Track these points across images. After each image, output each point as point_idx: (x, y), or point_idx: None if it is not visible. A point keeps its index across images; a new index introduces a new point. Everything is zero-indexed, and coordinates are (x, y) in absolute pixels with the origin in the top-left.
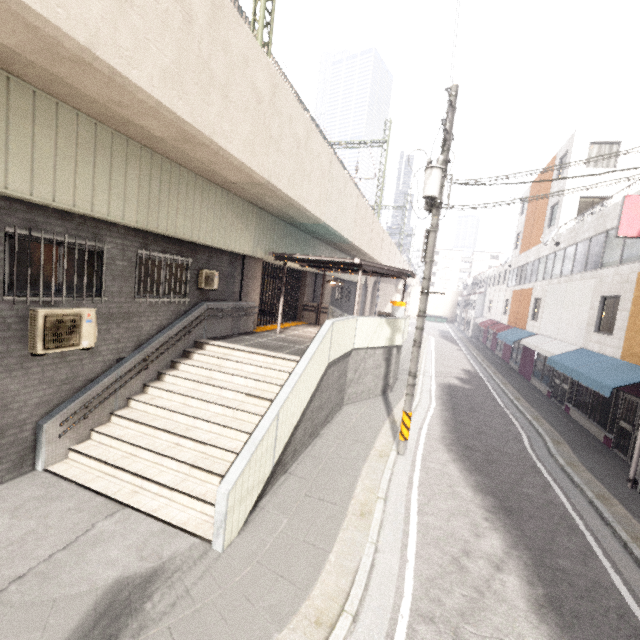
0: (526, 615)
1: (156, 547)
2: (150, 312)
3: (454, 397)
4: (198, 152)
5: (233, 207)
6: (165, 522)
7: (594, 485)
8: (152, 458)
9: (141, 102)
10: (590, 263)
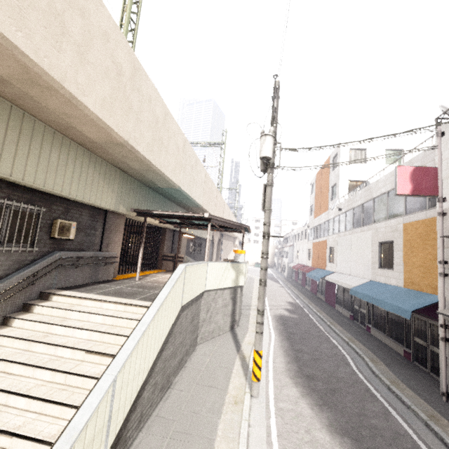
0: None
1: None
2: None
3: (287, 326)
4: (50, 100)
5: (96, 166)
6: None
7: (420, 403)
8: None
9: None
10: (365, 220)
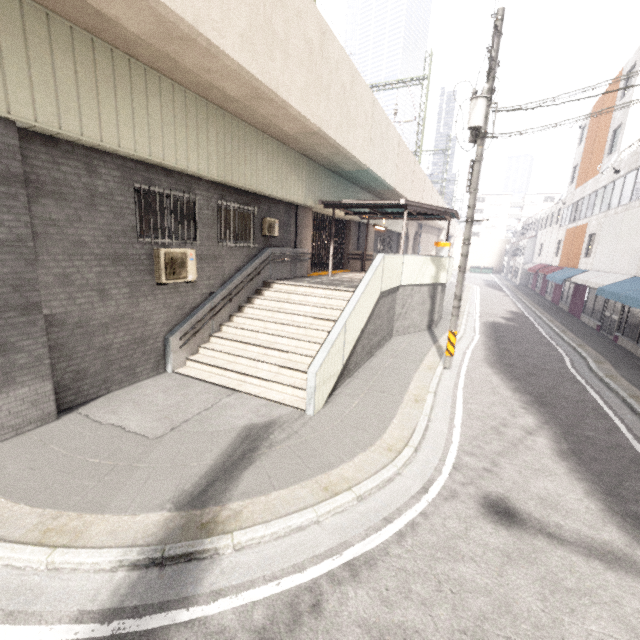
0: (551, 457)
1: (266, 412)
2: (229, 255)
3: (498, 331)
4: (263, 107)
5: (287, 159)
6: (268, 400)
7: (630, 390)
8: (248, 363)
9: (226, 67)
10: None
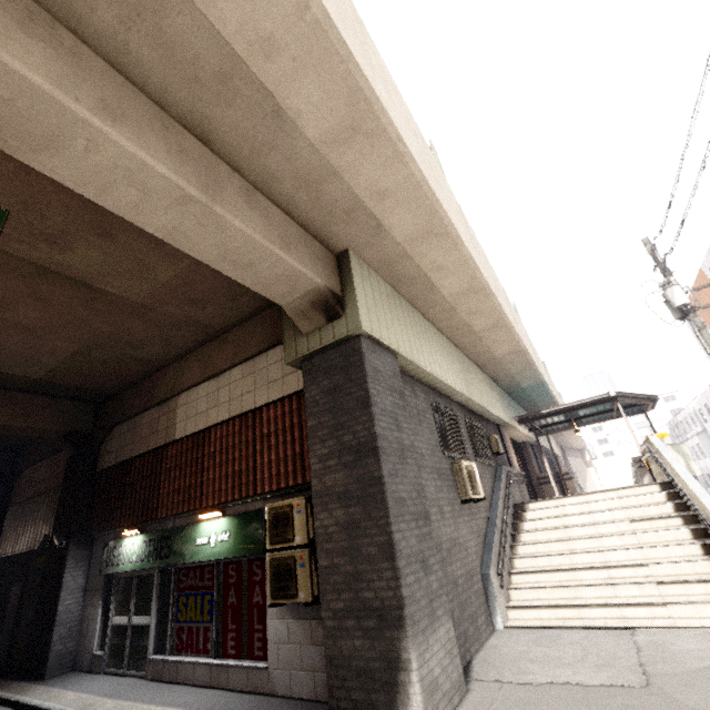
0: None
1: None
2: (483, 474)
3: None
4: (492, 335)
5: (486, 382)
6: (699, 626)
7: None
8: (600, 593)
9: (490, 306)
10: None
